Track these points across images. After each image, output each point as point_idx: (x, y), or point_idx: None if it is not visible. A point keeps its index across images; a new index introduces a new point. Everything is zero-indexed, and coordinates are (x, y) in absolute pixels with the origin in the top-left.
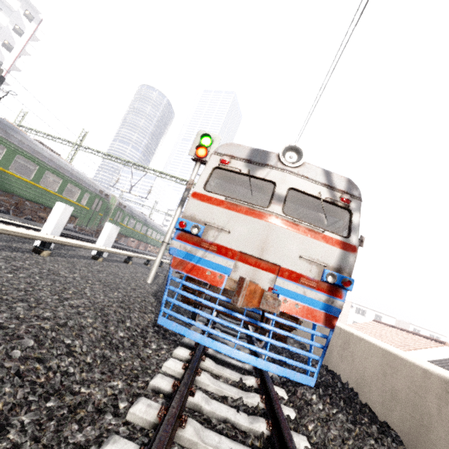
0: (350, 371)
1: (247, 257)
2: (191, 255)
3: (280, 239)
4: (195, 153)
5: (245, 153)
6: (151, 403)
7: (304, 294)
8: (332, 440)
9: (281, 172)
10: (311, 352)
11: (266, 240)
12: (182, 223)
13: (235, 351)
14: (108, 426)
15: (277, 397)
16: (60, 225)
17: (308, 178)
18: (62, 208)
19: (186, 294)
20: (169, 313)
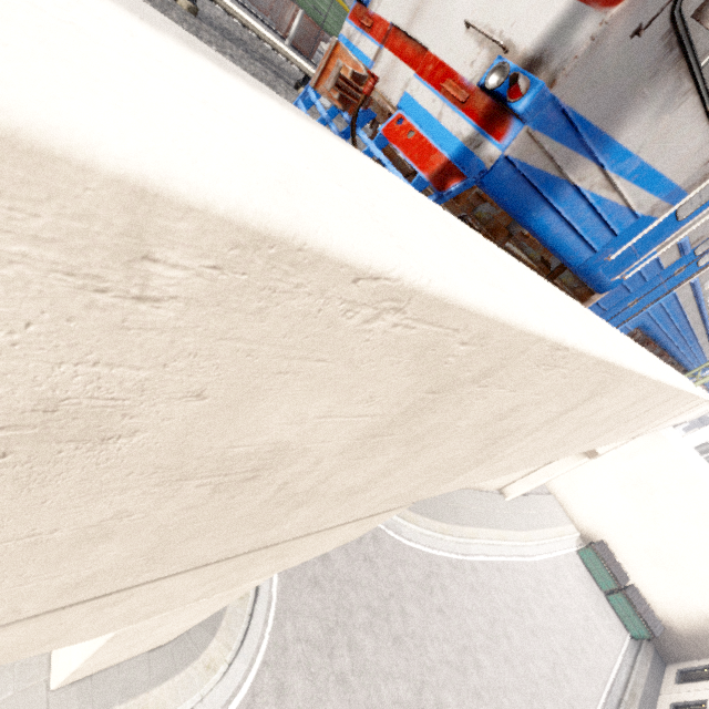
0: None
1: (397, 36)
2: (349, 43)
3: None
4: None
5: None
6: None
7: (438, 117)
8: None
9: None
10: None
11: None
12: None
13: None
14: None
15: None
16: None
17: None
18: None
19: (312, 96)
20: None
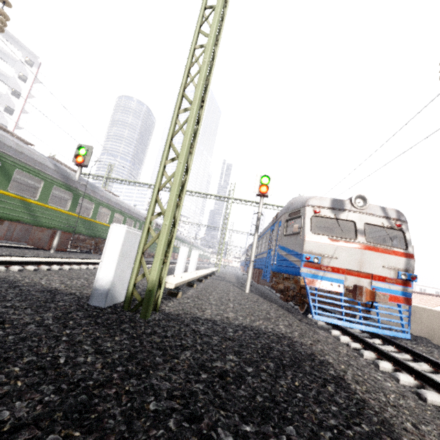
0: (421, 328)
1: (351, 271)
2: (315, 275)
3: (369, 258)
4: (258, 190)
5: (328, 203)
6: (367, 351)
7: (389, 288)
8: (438, 358)
9: (355, 213)
10: (402, 321)
11: (361, 260)
12: (307, 257)
13: (364, 326)
14: (363, 360)
15: (402, 344)
16: (184, 263)
17: (372, 214)
18: (185, 251)
19: (323, 299)
20: (317, 312)
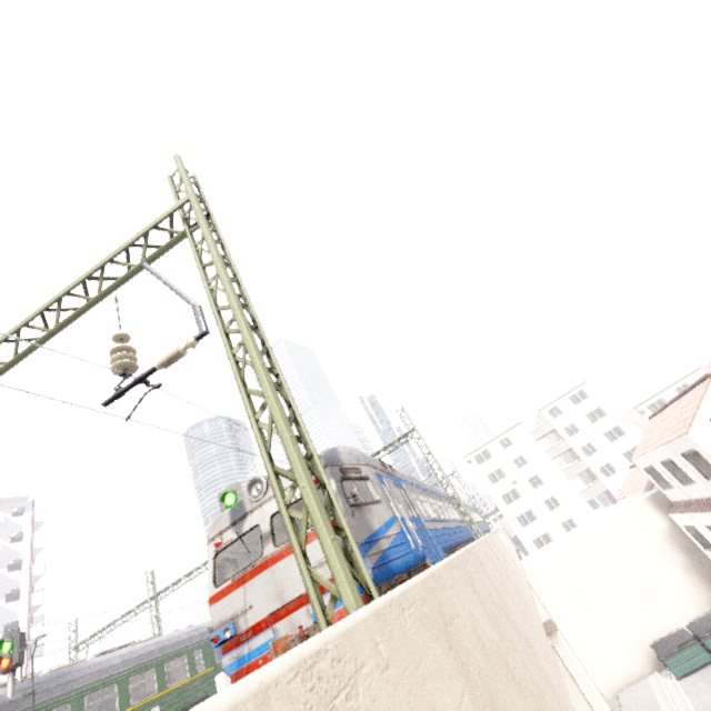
0: None
1: (277, 613)
2: (241, 658)
3: (286, 572)
4: None
5: (228, 519)
6: None
7: None
8: None
9: (258, 509)
10: None
11: (277, 584)
12: (214, 639)
13: None
14: None
15: None
16: None
17: None
18: None
19: None
20: None
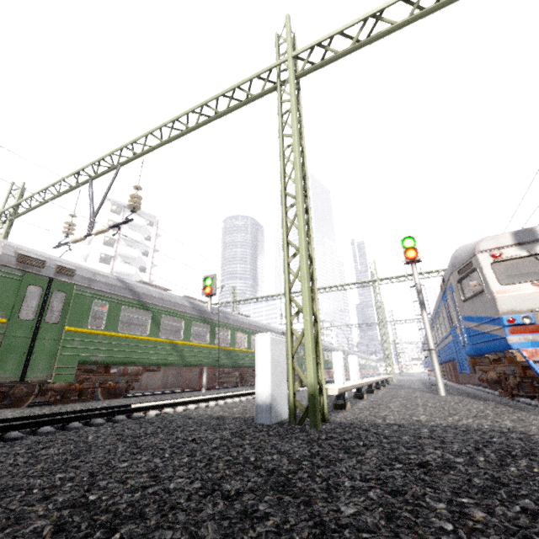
0: None
1: None
2: (536, 342)
3: None
4: (404, 257)
5: (508, 239)
6: None
7: None
8: None
9: None
10: None
11: None
12: (509, 319)
13: None
14: None
15: None
16: (342, 371)
17: None
18: (339, 356)
19: None
20: None
